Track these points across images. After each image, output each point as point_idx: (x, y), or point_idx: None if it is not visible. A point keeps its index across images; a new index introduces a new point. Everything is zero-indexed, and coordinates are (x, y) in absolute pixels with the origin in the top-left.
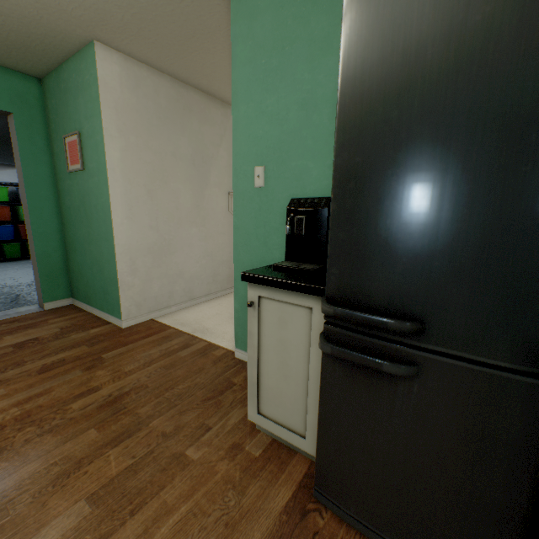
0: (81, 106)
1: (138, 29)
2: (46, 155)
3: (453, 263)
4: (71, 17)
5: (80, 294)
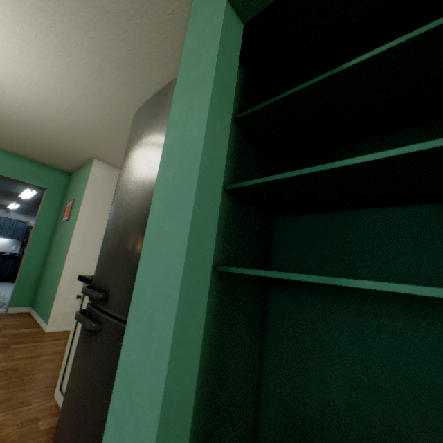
0: (80, 187)
1: (114, 155)
2: (57, 211)
3: (122, 259)
4: (82, 149)
5: (36, 303)
